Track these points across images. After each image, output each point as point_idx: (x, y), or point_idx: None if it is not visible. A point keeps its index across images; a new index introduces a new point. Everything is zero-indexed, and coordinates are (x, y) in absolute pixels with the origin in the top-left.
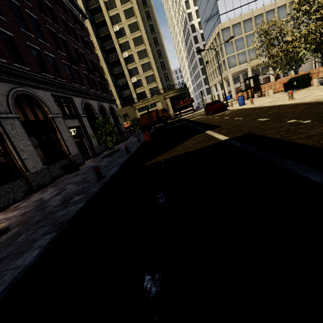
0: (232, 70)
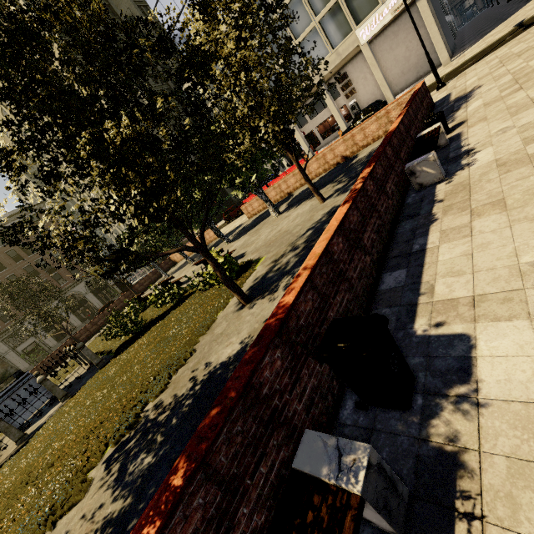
0: None
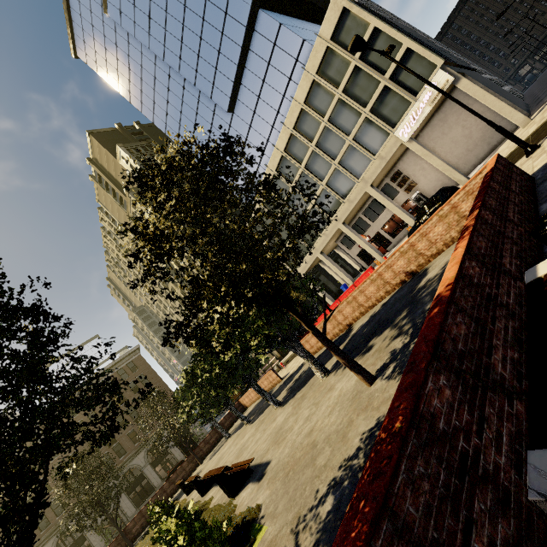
0: (301, 270)
